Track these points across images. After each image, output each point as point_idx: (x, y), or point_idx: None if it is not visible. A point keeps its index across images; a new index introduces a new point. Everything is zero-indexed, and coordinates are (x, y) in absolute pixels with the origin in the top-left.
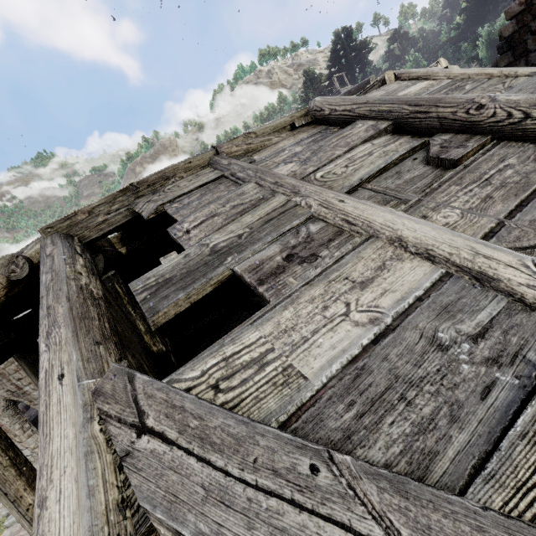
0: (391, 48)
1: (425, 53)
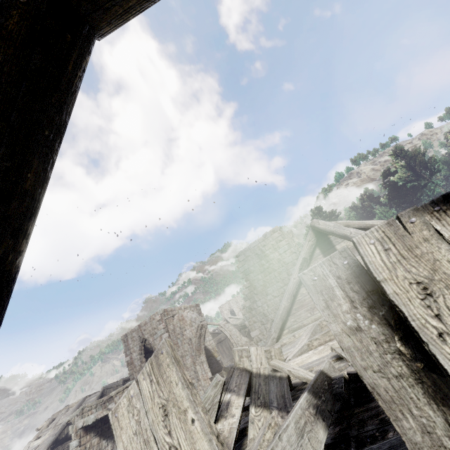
0: (361, 207)
1: (389, 206)
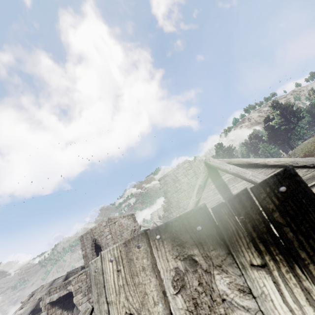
0: (249, 143)
1: (269, 142)
